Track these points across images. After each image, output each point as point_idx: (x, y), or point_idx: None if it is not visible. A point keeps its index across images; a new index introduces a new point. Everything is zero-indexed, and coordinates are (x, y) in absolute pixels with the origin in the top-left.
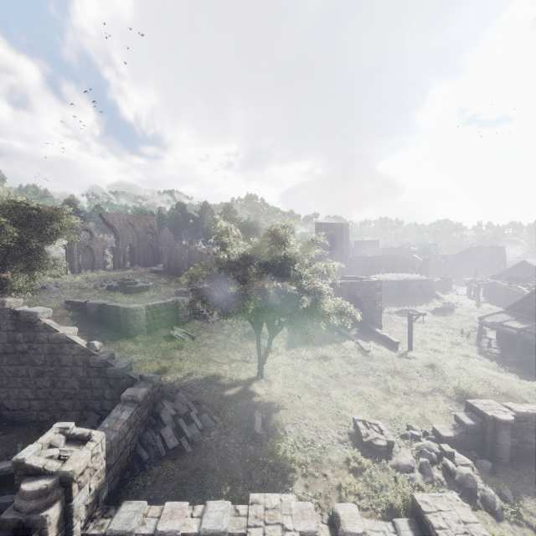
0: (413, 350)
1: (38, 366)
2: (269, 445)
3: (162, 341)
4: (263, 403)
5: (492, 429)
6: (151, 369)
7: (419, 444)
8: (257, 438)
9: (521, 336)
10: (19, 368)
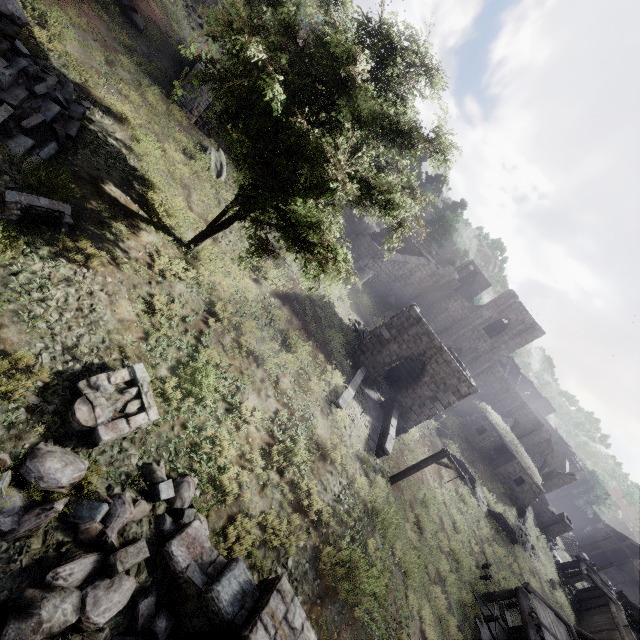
0: (396, 487)
1: None
2: None
3: (190, 137)
4: (116, 235)
5: None
6: (115, 106)
7: (127, 496)
8: None
9: None
10: None
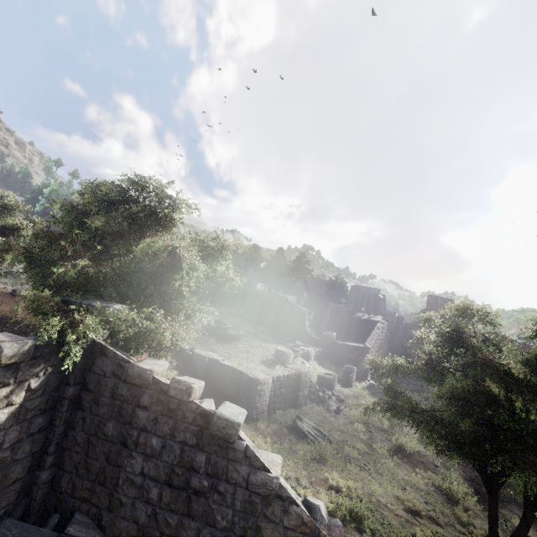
0: None
1: (217, 529)
2: None
3: (291, 437)
4: None
5: None
6: None
7: None
8: None
9: None
10: (185, 523)
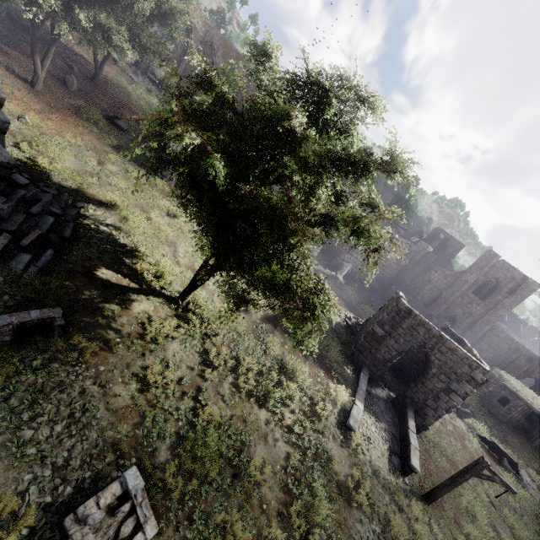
0: (434, 504)
1: None
2: None
3: (171, 200)
4: (108, 317)
5: None
6: (106, 196)
7: None
8: None
9: None
10: None
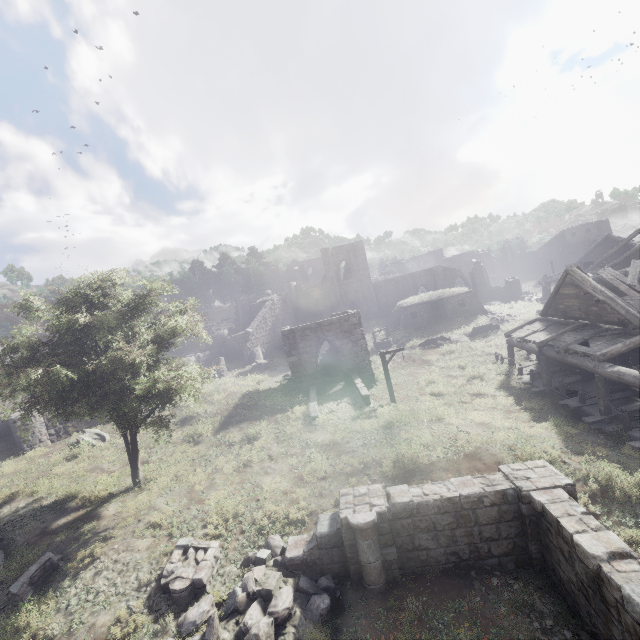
0: (403, 400)
1: None
2: (13, 612)
3: (60, 451)
4: (91, 532)
5: (352, 538)
6: None
7: (244, 576)
8: (15, 600)
9: (543, 353)
10: None
